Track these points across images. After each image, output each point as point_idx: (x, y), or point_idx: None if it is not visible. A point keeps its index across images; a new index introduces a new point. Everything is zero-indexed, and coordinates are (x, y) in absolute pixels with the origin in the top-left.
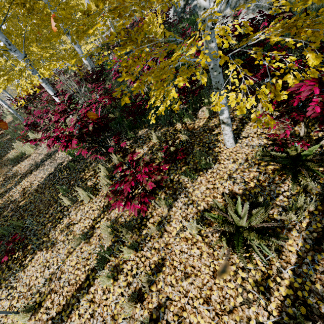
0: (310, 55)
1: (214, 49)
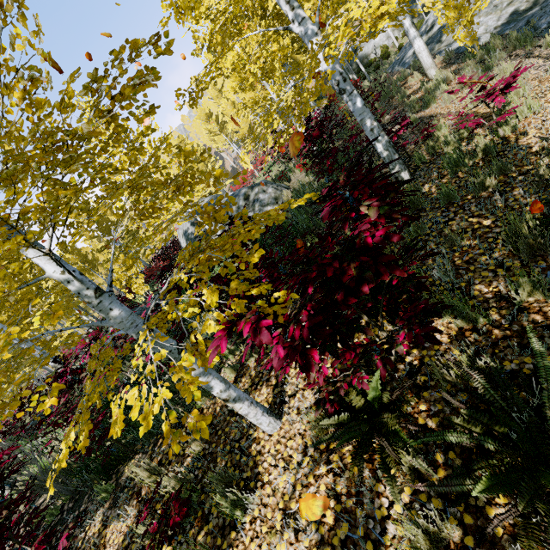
0: (206, 291)
1: (122, 315)
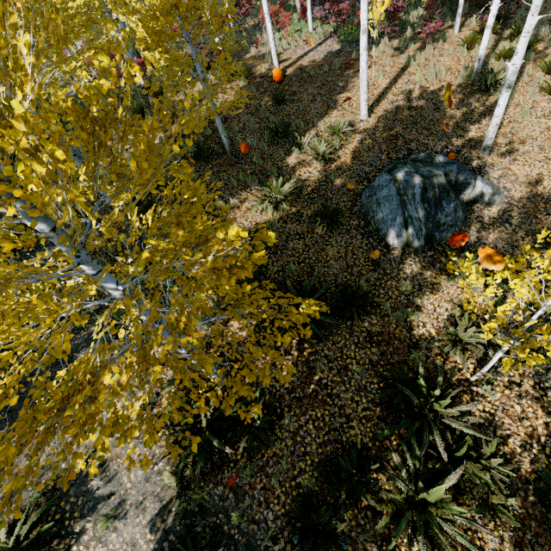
0: None
1: None
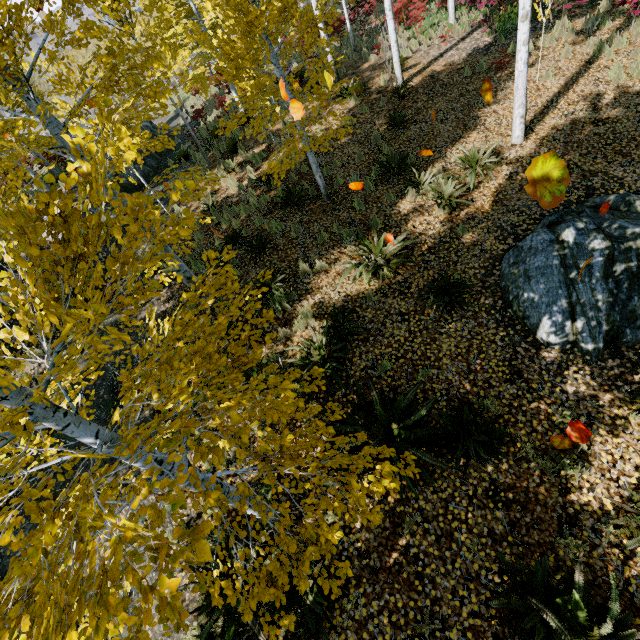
0: None
1: None
